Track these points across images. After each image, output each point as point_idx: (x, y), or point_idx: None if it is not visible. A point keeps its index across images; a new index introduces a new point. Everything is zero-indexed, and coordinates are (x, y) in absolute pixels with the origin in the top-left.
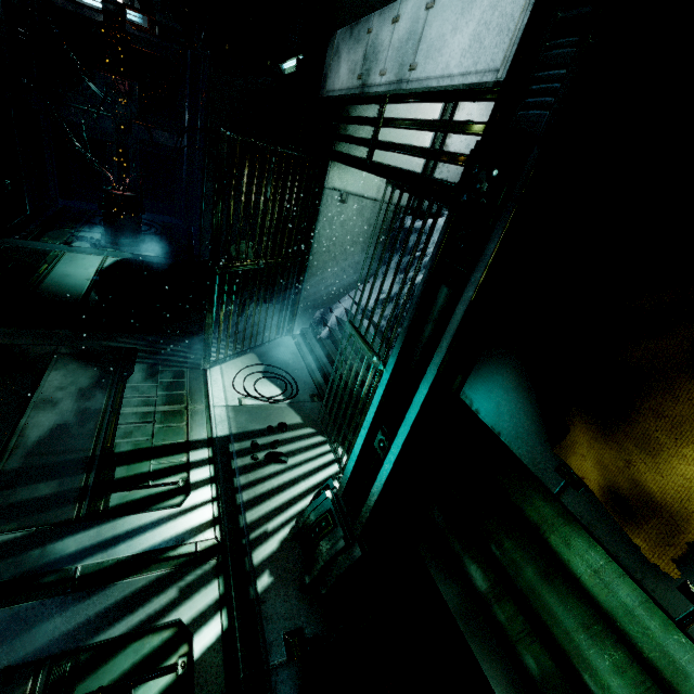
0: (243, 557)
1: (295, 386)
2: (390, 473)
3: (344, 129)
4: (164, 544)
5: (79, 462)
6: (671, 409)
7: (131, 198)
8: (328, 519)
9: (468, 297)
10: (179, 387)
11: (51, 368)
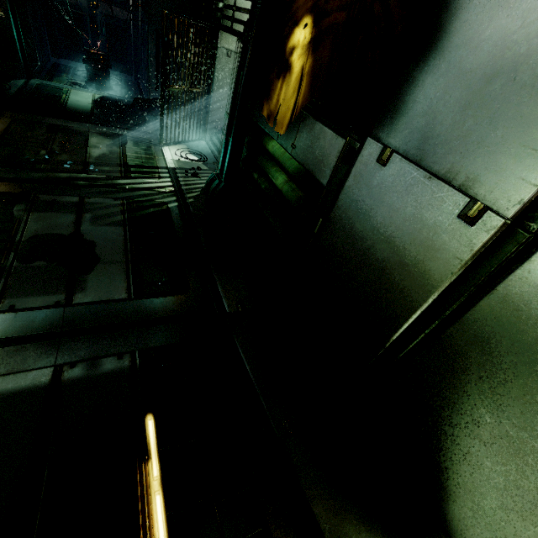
0: (183, 195)
1: (206, 158)
2: (231, 148)
3: (226, 11)
4: (154, 187)
5: (116, 164)
6: (274, 88)
7: (103, 56)
8: (213, 178)
9: (245, 72)
10: (150, 151)
11: (90, 136)
